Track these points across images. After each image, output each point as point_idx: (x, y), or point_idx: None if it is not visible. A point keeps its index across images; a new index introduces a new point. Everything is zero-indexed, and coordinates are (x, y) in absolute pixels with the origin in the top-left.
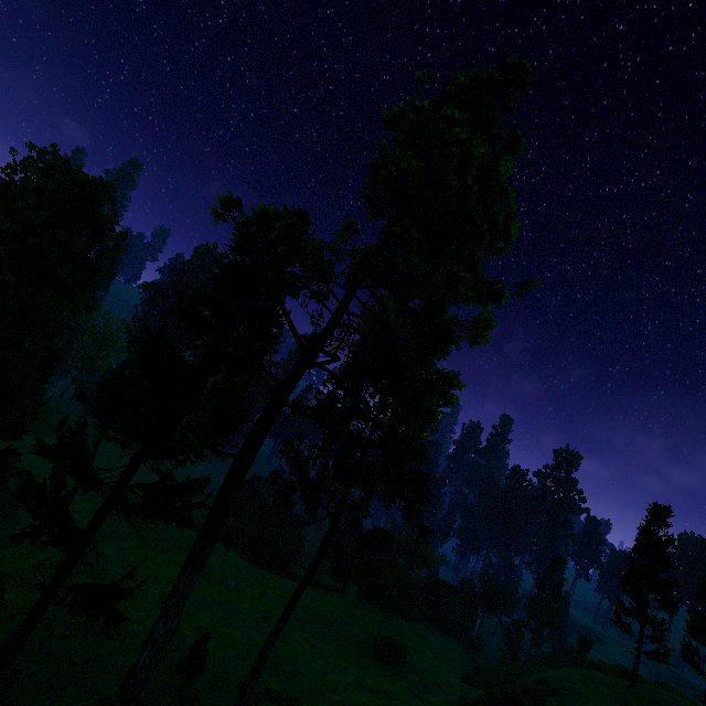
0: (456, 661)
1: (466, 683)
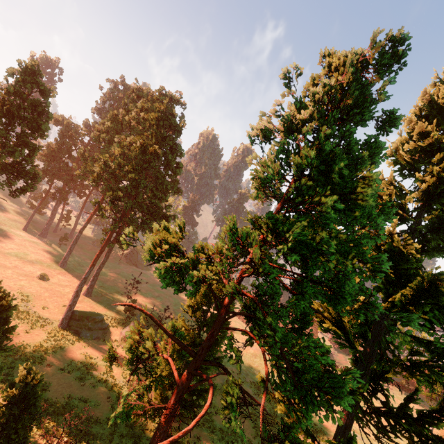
0: None
1: None
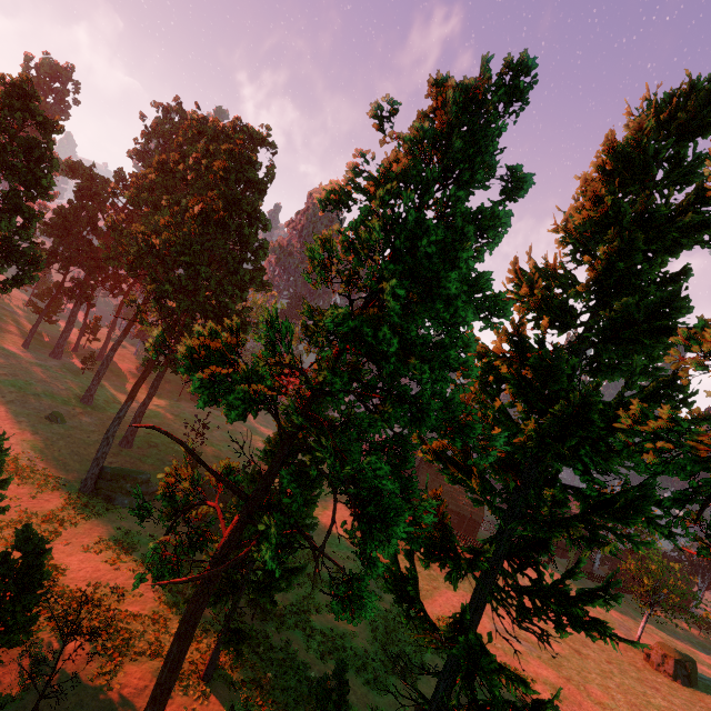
0: (697, 645)
1: None
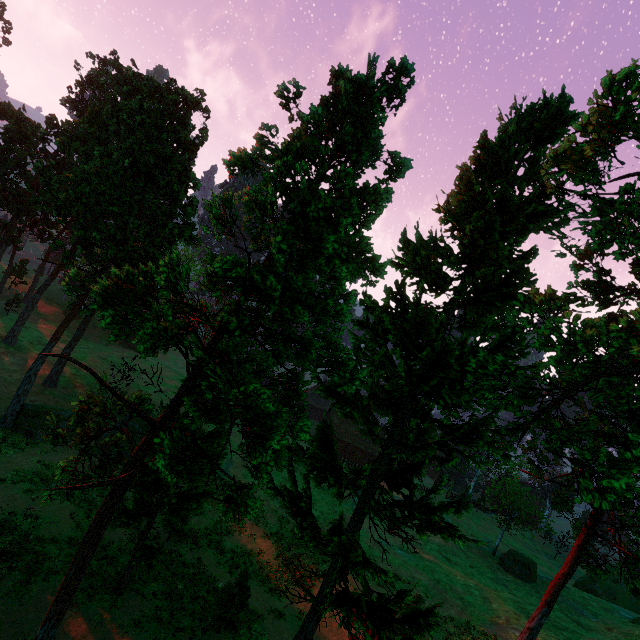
0: (541, 552)
1: (582, 588)
